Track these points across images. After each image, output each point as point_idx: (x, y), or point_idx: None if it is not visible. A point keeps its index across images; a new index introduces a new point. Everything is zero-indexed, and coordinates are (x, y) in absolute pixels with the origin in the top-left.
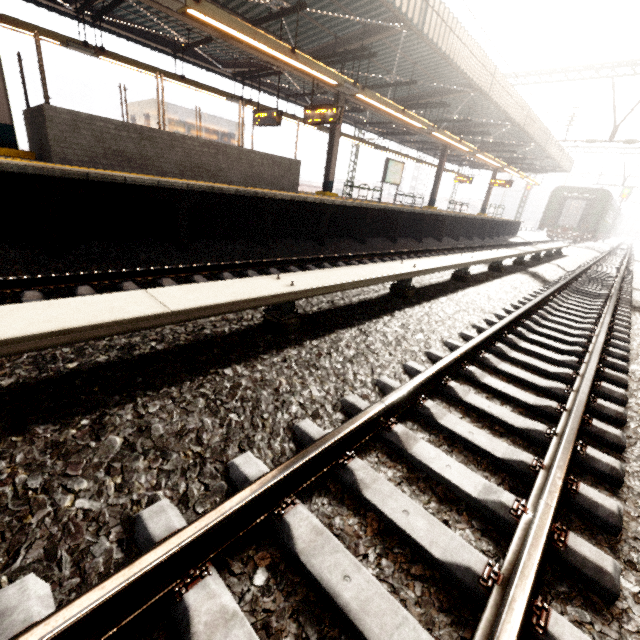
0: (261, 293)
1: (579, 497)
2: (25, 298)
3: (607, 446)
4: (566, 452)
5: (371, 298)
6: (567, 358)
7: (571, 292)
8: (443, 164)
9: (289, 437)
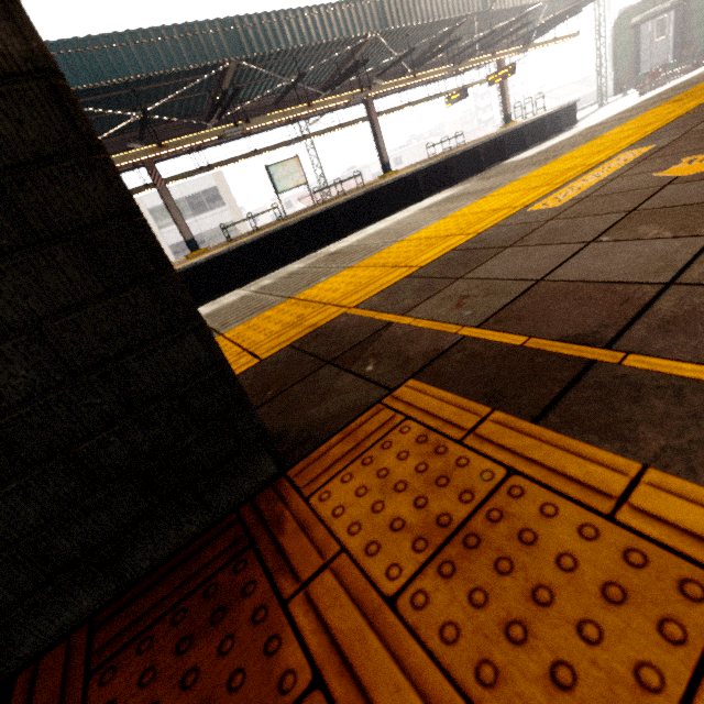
0: None
1: None
2: None
3: None
4: None
5: None
6: None
7: None
8: (373, 115)
9: None
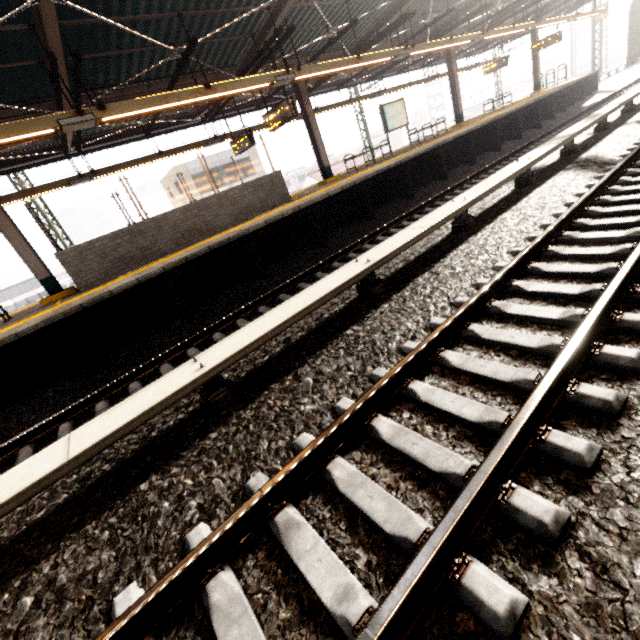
0: (163, 396)
1: (461, 590)
2: (59, 432)
3: (570, 468)
4: (447, 525)
5: (334, 314)
6: (569, 313)
7: None
8: (454, 69)
9: (179, 551)
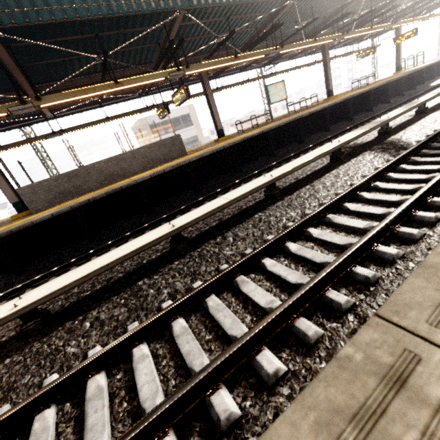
0: None
1: None
2: None
3: None
4: None
5: (149, 261)
6: (271, 304)
7: (426, 154)
8: (327, 58)
9: None
